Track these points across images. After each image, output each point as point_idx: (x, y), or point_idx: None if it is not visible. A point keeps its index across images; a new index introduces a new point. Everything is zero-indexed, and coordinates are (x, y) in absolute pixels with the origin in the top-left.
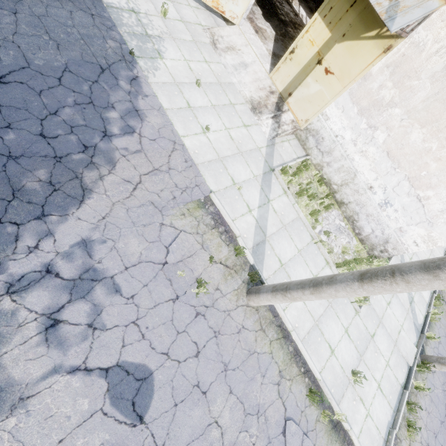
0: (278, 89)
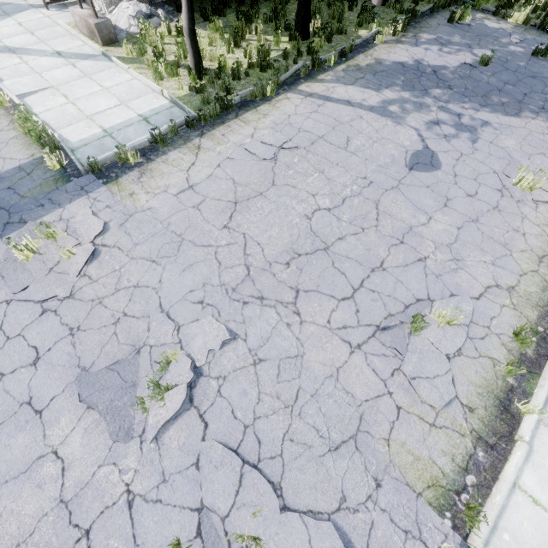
0: None
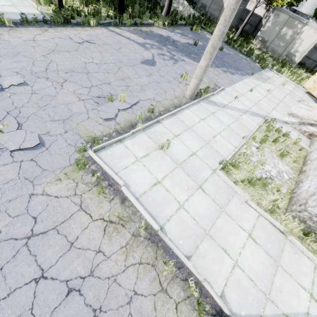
0: None
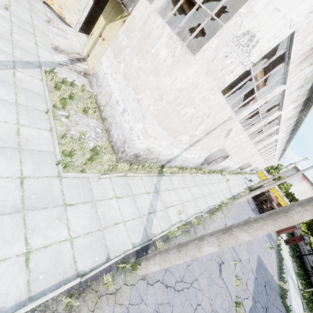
0: (84, 55)
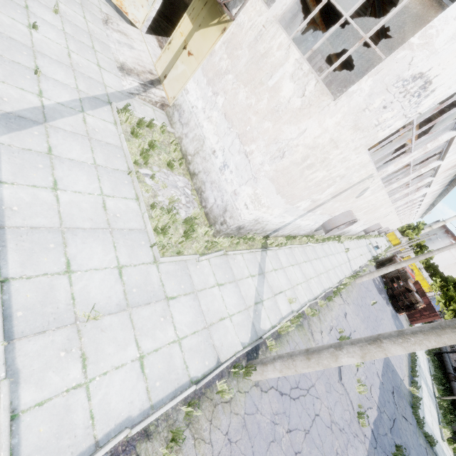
0: (158, 74)
